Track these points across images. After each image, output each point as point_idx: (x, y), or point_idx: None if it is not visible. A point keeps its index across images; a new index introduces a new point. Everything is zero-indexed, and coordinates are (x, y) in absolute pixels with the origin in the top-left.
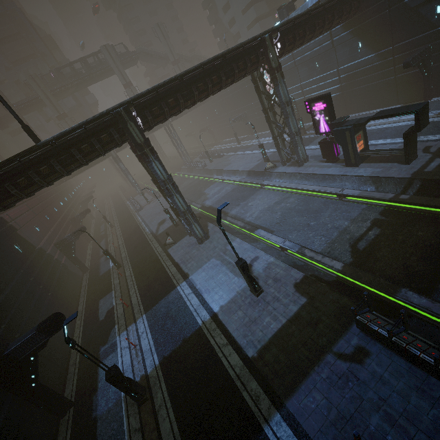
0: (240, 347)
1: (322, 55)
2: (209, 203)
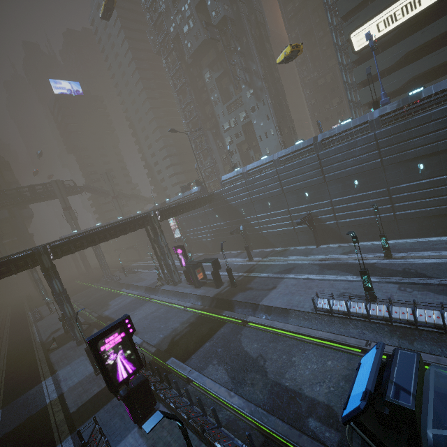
0: (68, 409)
1: (202, 216)
2: (107, 313)
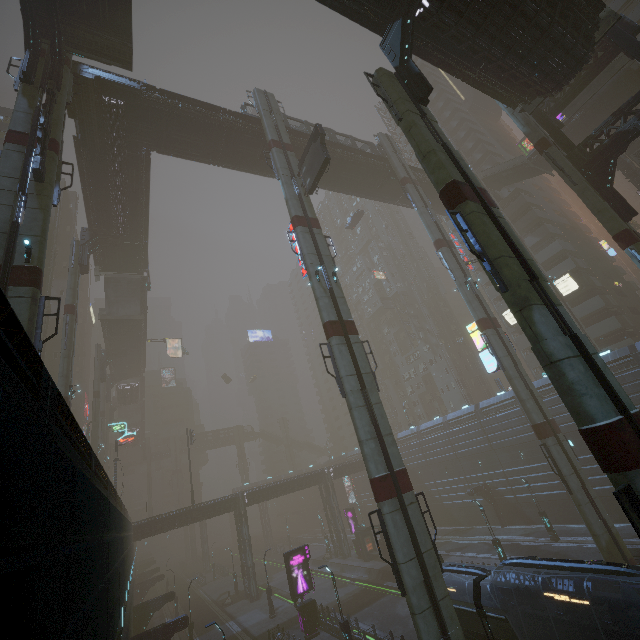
0: (252, 635)
1: None
2: (272, 584)
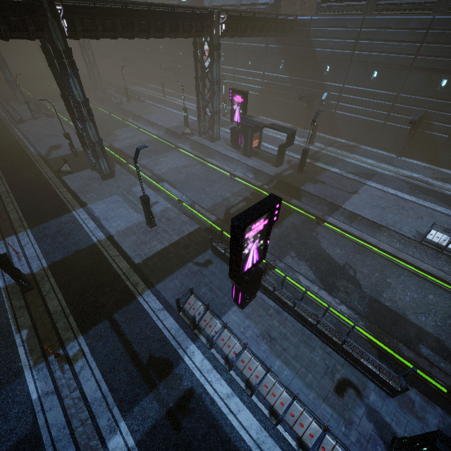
0: (129, 257)
1: (256, 53)
2: (118, 145)
